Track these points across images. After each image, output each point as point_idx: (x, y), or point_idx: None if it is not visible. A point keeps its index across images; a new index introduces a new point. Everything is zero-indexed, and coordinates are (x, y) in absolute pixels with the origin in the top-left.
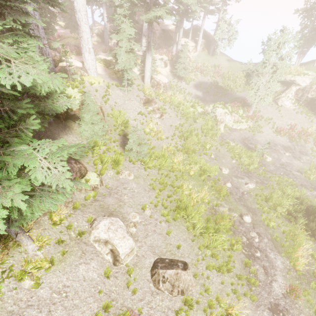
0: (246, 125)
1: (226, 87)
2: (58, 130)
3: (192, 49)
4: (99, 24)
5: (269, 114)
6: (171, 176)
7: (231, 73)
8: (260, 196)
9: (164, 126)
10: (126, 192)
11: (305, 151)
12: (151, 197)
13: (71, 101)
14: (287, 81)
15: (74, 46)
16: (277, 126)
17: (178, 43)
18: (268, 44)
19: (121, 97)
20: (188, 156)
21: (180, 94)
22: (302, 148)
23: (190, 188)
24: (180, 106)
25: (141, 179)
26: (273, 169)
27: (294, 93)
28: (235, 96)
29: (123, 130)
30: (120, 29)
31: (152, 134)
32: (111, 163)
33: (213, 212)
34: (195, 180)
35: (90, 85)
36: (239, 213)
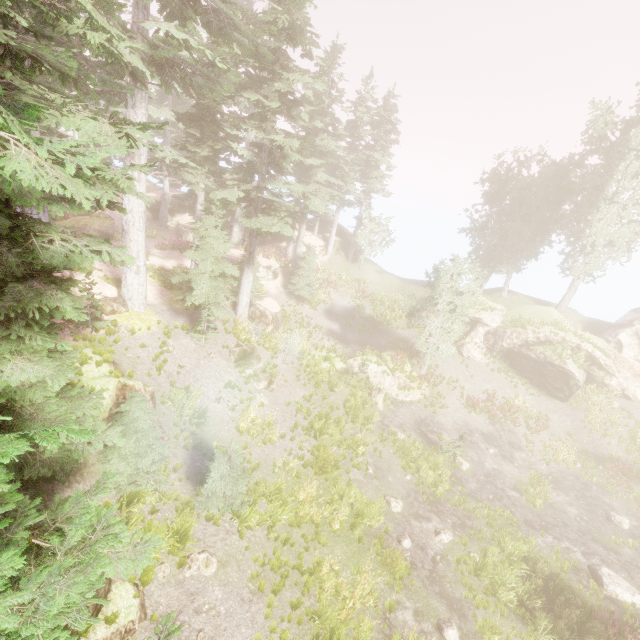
0: (419, 394)
1: (380, 318)
2: (52, 481)
3: (320, 250)
4: (151, 184)
5: (453, 372)
6: (295, 539)
7: (384, 293)
8: (465, 563)
9: (275, 406)
10: (200, 622)
11: (517, 441)
12: (257, 620)
13: (107, 437)
14: (470, 319)
15: (97, 232)
16: (468, 394)
17: (299, 245)
18: (439, 273)
19: (193, 352)
20: (325, 478)
21: (302, 328)
22: (511, 436)
23: (335, 569)
24: (303, 358)
25: (233, 566)
26: (476, 488)
27: (483, 337)
28: (395, 335)
29: (193, 433)
30: (204, 243)
31: (253, 431)
32: (170, 548)
33: (386, 630)
34: (344, 541)
35: (129, 334)
36: (435, 620)
